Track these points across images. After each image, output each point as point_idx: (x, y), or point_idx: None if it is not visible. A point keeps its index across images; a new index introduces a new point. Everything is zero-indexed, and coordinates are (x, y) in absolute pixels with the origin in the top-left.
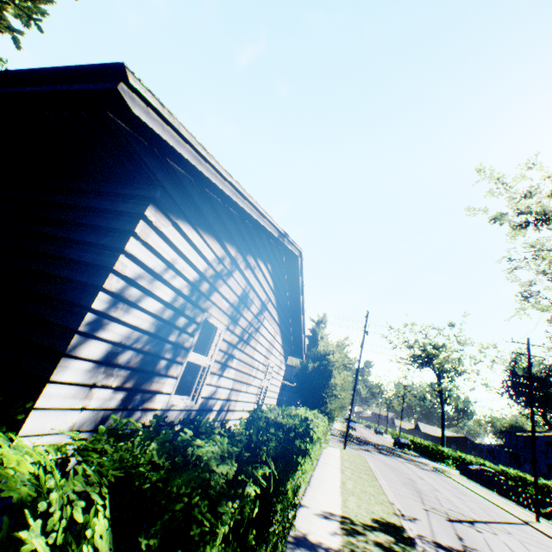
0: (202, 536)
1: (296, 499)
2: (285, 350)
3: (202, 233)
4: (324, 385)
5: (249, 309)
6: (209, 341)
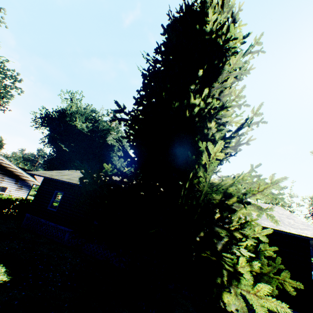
0: None
1: None
2: None
3: None
4: None
5: None
6: None
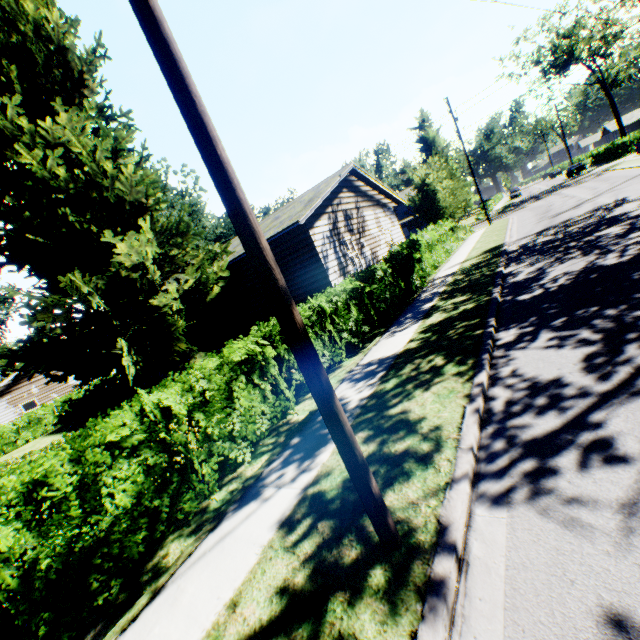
0: (383, 283)
1: (430, 270)
2: (388, 211)
3: (320, 219)
4: (434, 203)
5: (352, 219)
6: (344, 241)
